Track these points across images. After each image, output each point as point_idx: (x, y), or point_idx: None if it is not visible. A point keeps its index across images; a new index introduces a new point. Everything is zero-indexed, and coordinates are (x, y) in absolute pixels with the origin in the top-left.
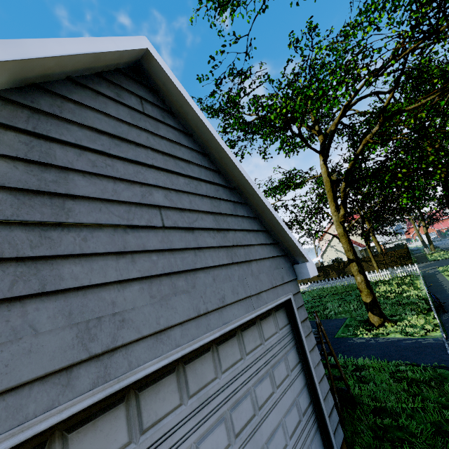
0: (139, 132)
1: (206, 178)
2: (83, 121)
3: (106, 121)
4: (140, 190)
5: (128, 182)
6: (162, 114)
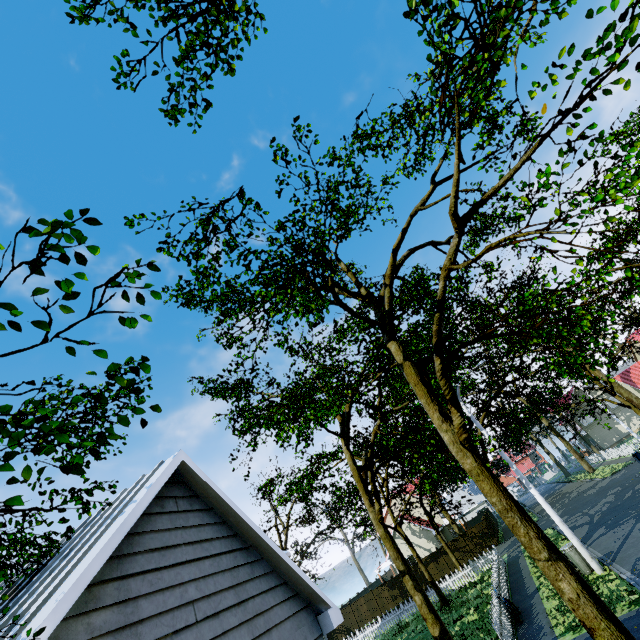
0: (176, 533)
1: (226, 549)
2: (144, 547)
3: (157, 537)
4: (179, 591)
5: (172, 587)
6: (190, 501)
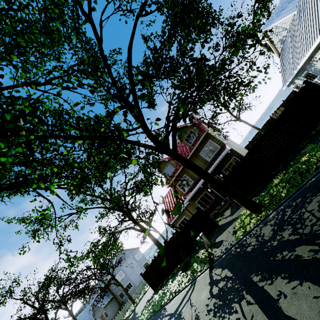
0: None
1: None
2: None
3: None
4: None
5: None
6: None
